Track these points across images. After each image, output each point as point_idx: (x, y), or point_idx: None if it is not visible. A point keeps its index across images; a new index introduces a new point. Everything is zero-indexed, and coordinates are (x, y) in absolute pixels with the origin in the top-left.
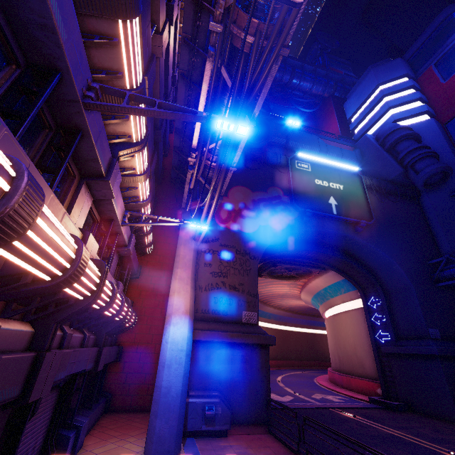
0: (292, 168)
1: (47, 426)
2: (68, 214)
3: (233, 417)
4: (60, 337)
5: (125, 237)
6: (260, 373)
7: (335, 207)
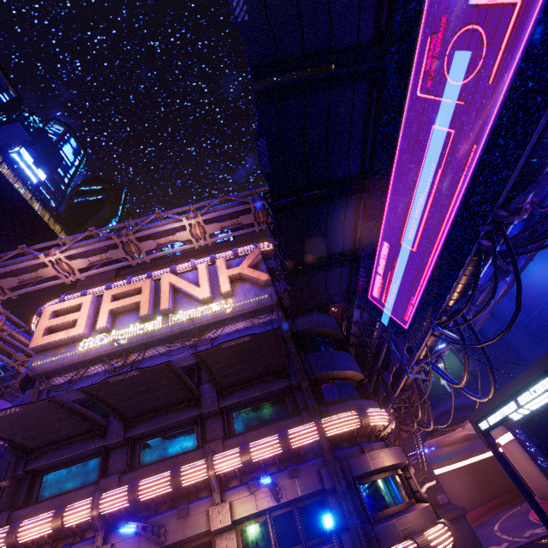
0: None
1: None
2: None
3: None
4: None
5: None
6: (469, 535)
7: (448, 386)
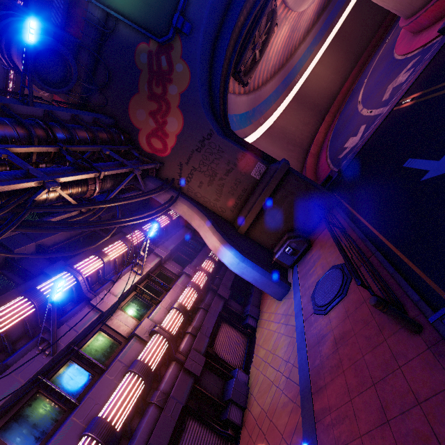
0: (109, 5)
1: (235, 330)
2: (119, 355)
3: (312, 225)
4: (190, 337)
5: (153, 264)
6: (301, 190)
7: None
